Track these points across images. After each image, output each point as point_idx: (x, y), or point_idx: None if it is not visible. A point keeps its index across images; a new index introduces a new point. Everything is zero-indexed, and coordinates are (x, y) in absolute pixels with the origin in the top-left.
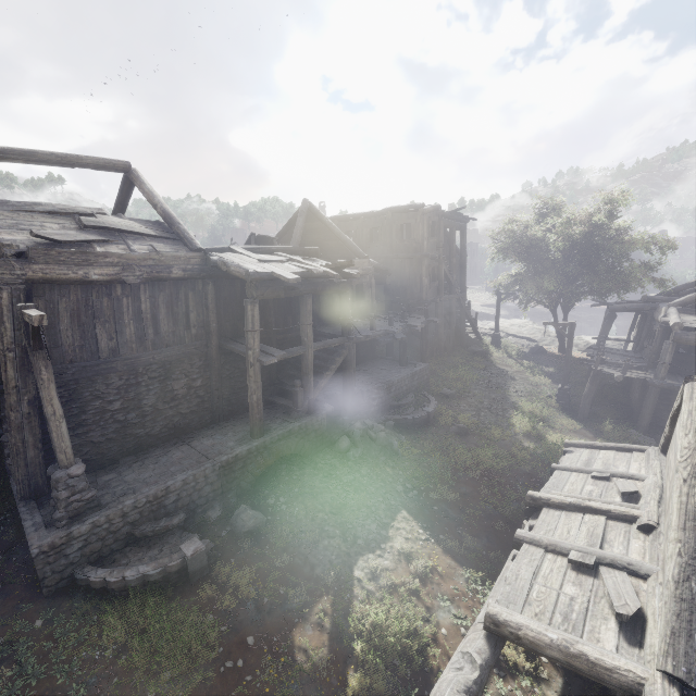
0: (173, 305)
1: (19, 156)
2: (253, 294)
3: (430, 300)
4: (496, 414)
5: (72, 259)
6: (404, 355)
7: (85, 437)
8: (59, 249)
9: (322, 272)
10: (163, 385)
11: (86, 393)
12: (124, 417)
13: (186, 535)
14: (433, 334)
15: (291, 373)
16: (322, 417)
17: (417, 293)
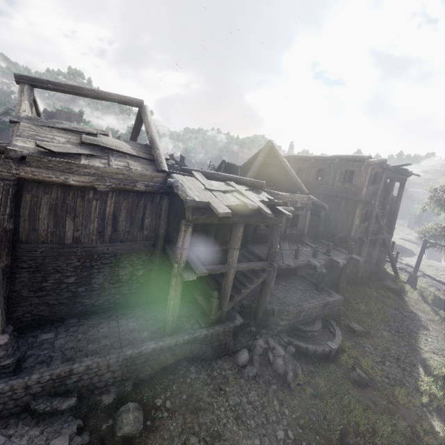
0: (133, 210)
1: (70, 89)
2: (189, 217)
3: (357, 238)
4: (402, 369)
5: (58, 166)
6: (321, 282)
7: (43, 299)
8: (50, 158)
9: (256, 207)
10: (112, 270)
11: (50, 267)
12: (76, 288)
13: (69, 422)
14: (353, 264)
15: (217, 279)
16: (229, 329)
17: (346, 228)
